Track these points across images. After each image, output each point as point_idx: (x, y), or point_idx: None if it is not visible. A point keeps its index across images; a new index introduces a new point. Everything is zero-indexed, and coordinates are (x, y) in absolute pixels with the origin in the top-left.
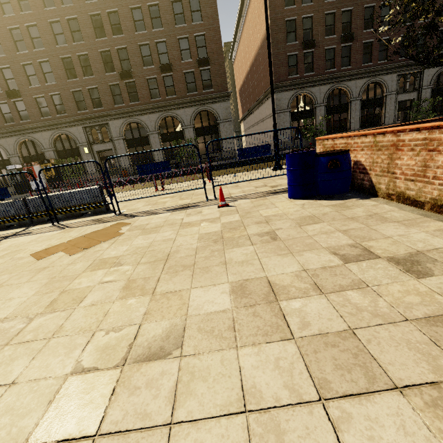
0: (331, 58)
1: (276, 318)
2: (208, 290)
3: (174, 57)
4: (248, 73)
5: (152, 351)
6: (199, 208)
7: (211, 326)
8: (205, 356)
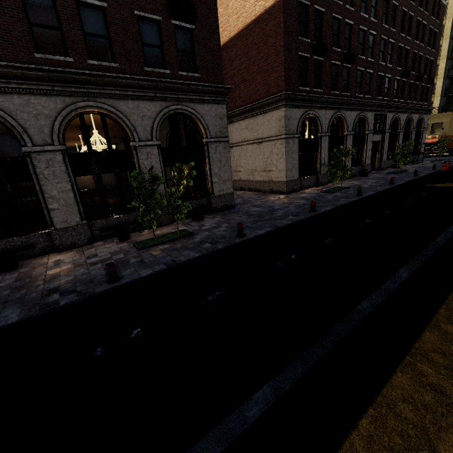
0: (334, 77)
1: None
2: None
3: None
4: None
5: None
6: None
7: None
8: None
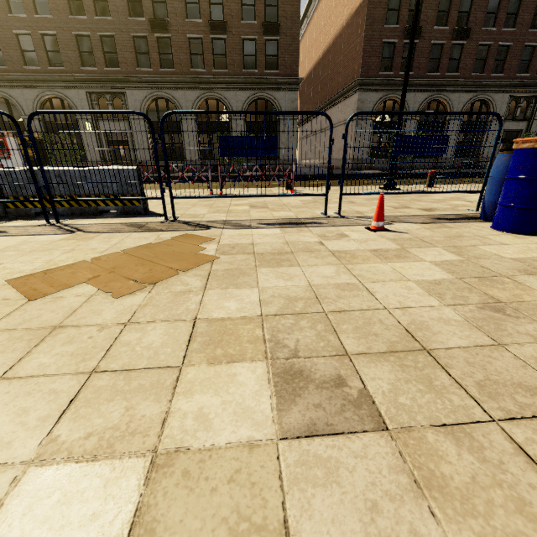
0: (437, 57)
1: None
2: None
3: (232, 13)
4: (320, 61)
5: None
6: (330, 227)
7: None
8: None
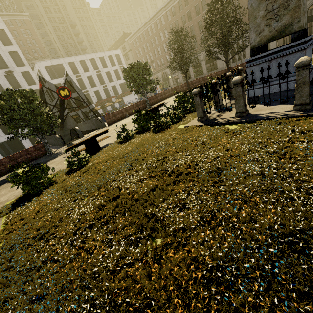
0: None
1: None
2: None
3: (196, 31)
4: None
5: None
6: None
7: None
8: None
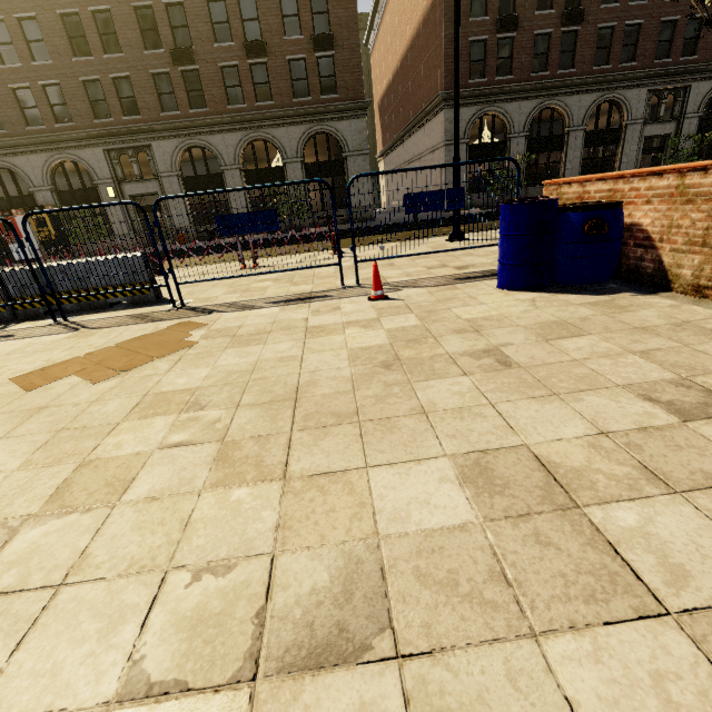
0: (544, 52)
1: (597, 553)
2: (408, 473)
3: (271, 29)
4: (398, 70)
5: (319, 636)
6: (333, 300)
7: (446, 568)
8: (461, 660)
